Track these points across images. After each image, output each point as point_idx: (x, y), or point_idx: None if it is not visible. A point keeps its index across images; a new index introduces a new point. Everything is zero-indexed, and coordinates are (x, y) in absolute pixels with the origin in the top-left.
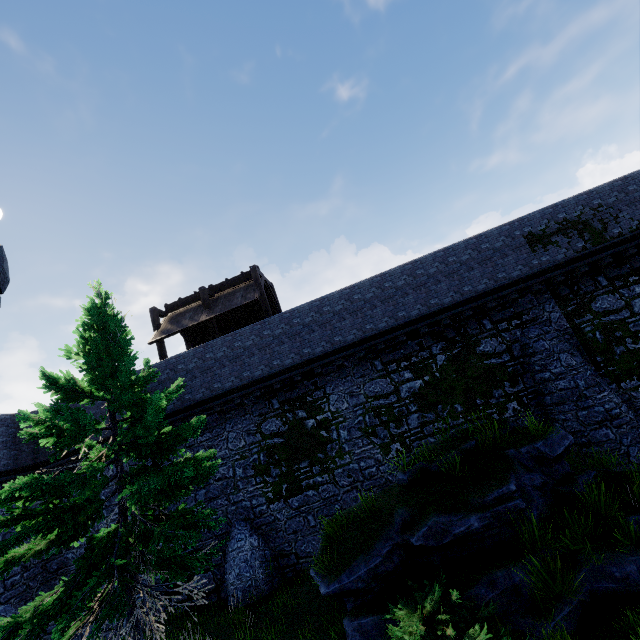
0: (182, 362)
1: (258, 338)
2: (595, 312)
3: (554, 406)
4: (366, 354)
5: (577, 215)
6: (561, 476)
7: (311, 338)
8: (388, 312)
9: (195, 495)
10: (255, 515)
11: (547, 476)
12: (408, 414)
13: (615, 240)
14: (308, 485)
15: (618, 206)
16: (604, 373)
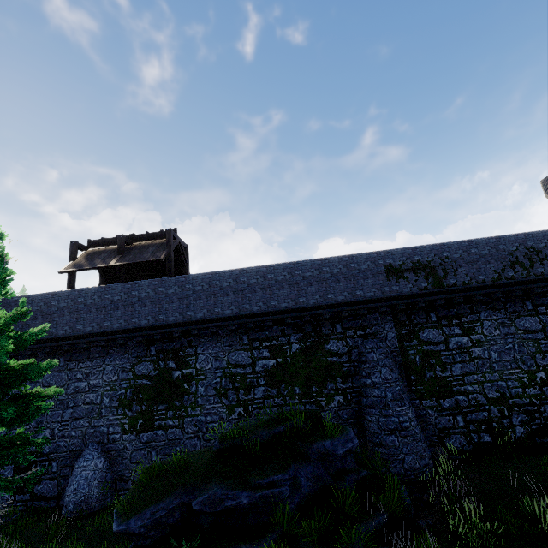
0: (83, 296)
1: (153, 292)
2: (421, 340)
3: (367, 407)
4: (238, 328)
5: (428, 260)
6: (336, 471)
7: (196, 304)
8: (264, 299)
9: (62, 412)
10: (108, 440)
11: (324, 469)
12: (257, 386)
13: (449, 288)
14: (160, 425)
15: (460, 262)
16: (413, 390)
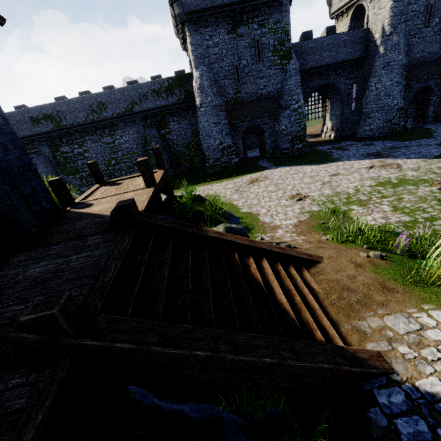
0: None
1: None
2: (61, 152)
3: None
4: None
5: (50, 113)
6: None
7: None
8: None
9: None
10: None
11: None
12: None
13: (64, 127)
14: None
15: (66, 113)
16: (63, 173)
